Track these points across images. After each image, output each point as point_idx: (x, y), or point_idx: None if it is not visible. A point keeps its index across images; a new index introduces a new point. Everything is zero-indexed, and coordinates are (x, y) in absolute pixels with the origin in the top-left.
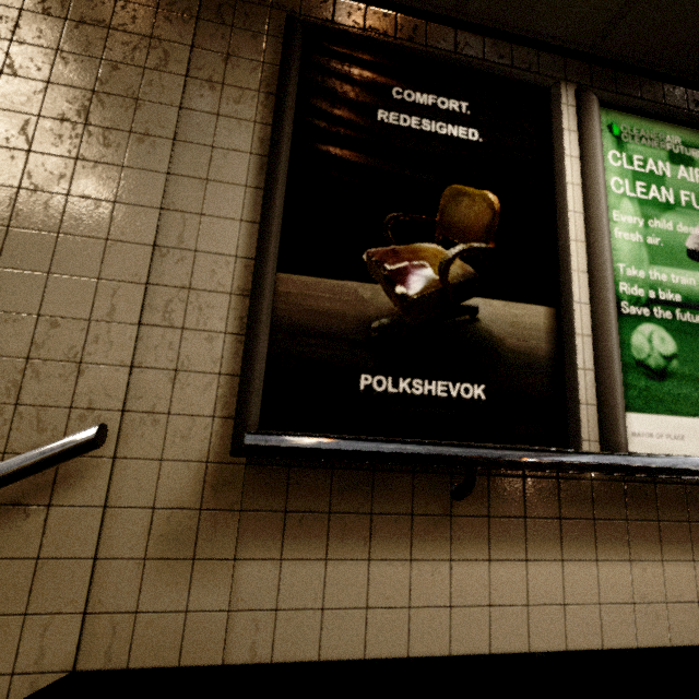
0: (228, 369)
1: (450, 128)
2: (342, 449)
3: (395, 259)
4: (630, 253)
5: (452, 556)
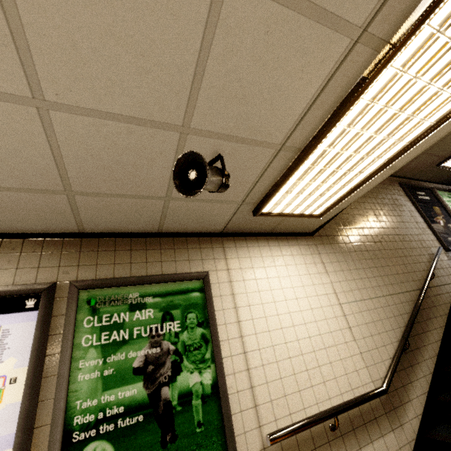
0: (435, 240)
1: (425, 197)
2: None
3: (437, 220)
4: None
5: None
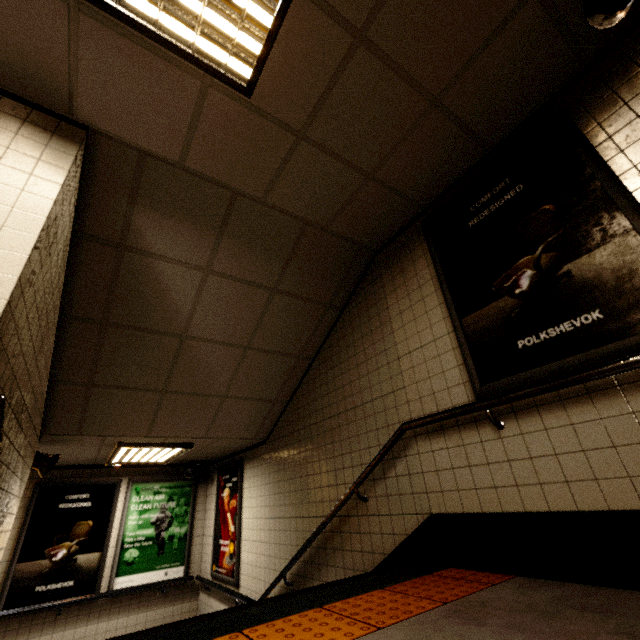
0: None
1: (82, 504)
2: (24, 611)
3: (55, 550)
4: (132, 528)
5: (53, 632)
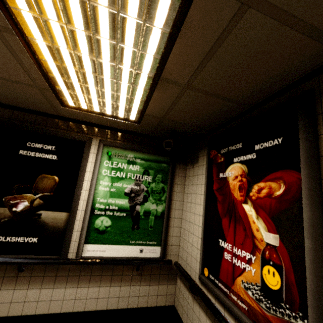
0: None
1: (46, 155)
2: None
3: (15, 199)
4: (103, 194)
5: (15, 288)
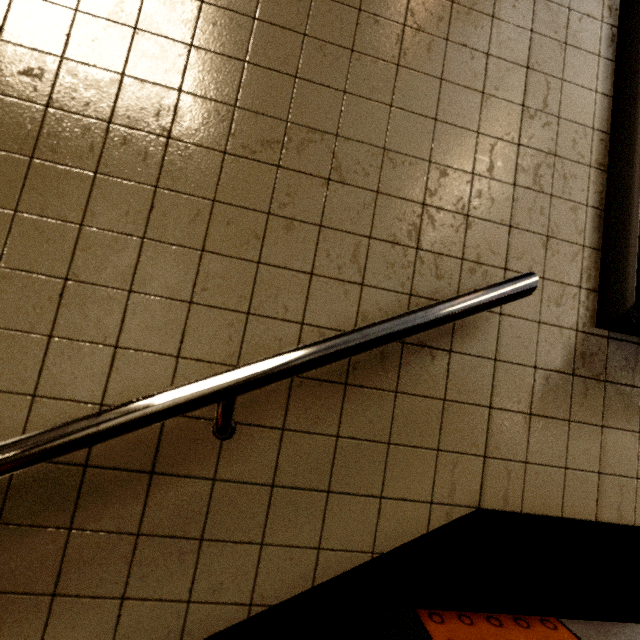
0: (590, 242)
1: None
2: None
3: None
4: None
5: None
